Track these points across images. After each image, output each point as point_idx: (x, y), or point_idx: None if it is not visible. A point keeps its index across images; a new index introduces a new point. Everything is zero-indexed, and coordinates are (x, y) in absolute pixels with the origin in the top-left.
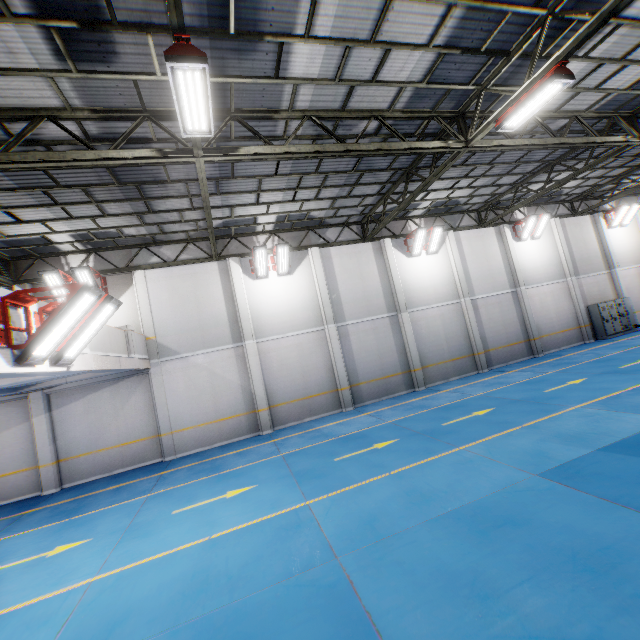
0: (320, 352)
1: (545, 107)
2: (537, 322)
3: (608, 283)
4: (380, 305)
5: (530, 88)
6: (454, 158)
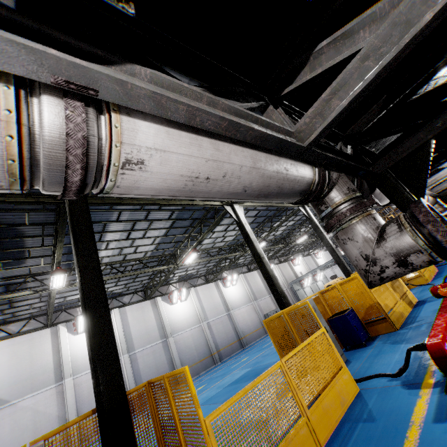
0: None
1: (207, 247)
2: (242, 328)
3: (271, 301)
4: (156, 336)
5: (189, 253)
6: (174, 269)
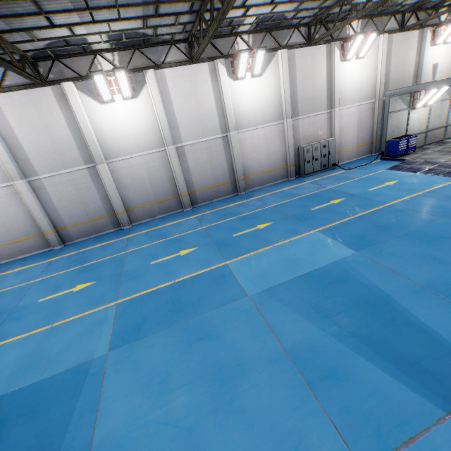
0: (17, 205)
1: None
2: (246, 164)
3: (326, 123)
4: (75, 157)
5: None
6: None
